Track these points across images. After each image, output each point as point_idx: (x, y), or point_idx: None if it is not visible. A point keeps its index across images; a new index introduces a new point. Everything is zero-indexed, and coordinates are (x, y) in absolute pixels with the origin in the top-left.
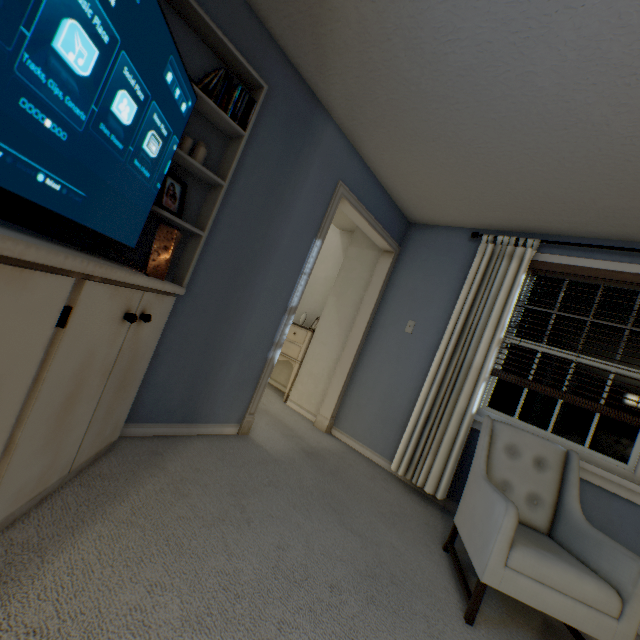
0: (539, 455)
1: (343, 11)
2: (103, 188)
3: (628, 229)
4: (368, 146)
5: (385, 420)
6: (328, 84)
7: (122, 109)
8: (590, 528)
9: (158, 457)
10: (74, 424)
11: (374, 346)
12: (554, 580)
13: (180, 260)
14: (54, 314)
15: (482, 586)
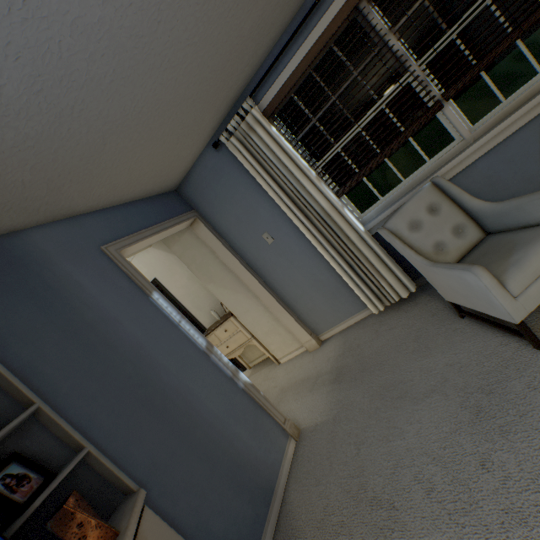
0: (426, 206)
1: None
2: None
3: (277, 23)
4: (78, 204)
5: (333, 296)
6: None
7: None
8: (502, 205)
9: None
10: None
11: (269, 274)
12: None
13: (105, 478)
14: None
15: (521, 324)
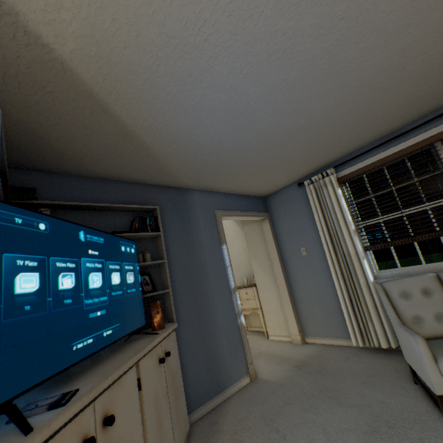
0: (422, 287)
1: (170, 162)
2: (123, 314)
3: (369, 137)
4: (217, 187)
5: (330, 314)
6: (182, 181)
7: (115, 279)
8: None
9: (215, 425)
10: (166, 433)
11: (293, 274)
12: None
13: (166, 308)
14: (135, 387)
15: (440, 398)
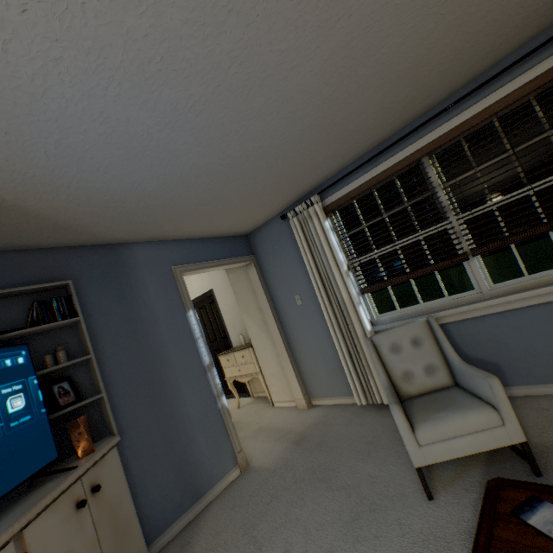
0: (412, 337)
1: (71, 217)
2: (1, 463)
3: (351, 154)
4: (170, 235)
5: (334, 371)
6: (109, 237)
7: None
8: (463, 367)
9: (187, 547)
10: None
11: (290, 328)
12: (452, 431)
13: (104, 417)
14: None
15: (418, 470)
